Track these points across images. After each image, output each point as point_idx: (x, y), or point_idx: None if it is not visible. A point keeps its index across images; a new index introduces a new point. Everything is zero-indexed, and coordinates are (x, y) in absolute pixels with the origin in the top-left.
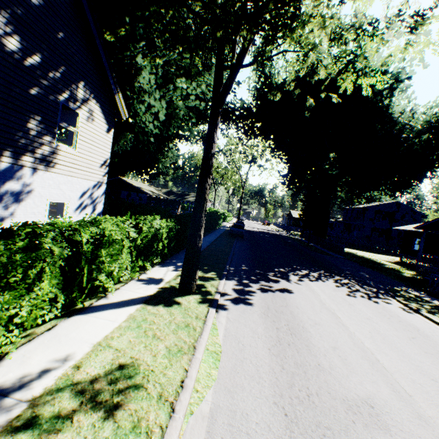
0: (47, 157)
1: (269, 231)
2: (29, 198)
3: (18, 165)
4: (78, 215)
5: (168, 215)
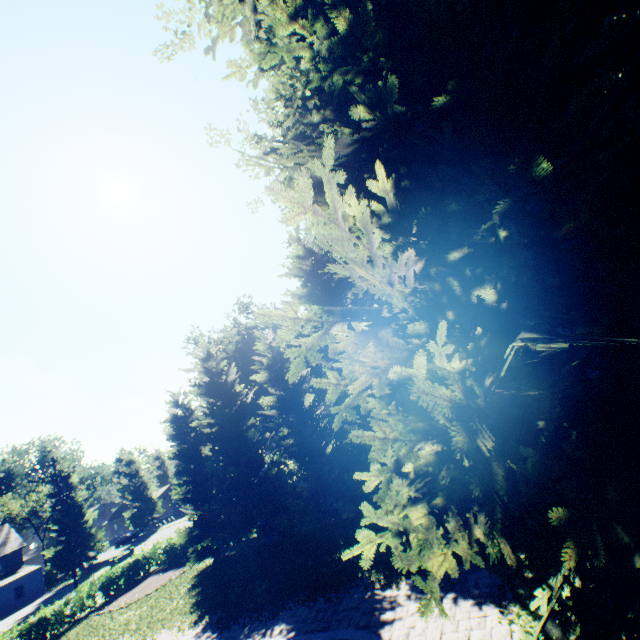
0: None
1: None
2: None
3: None
4: None
5: None
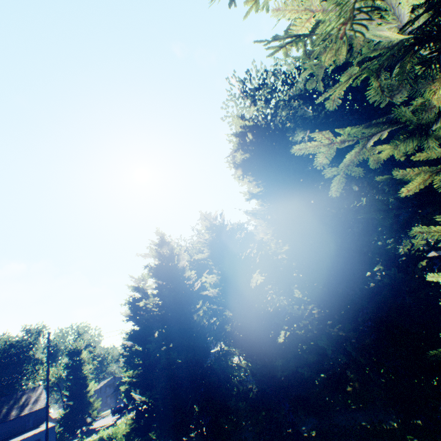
0: None
1: None
2: None
3: None
4: None
5: None
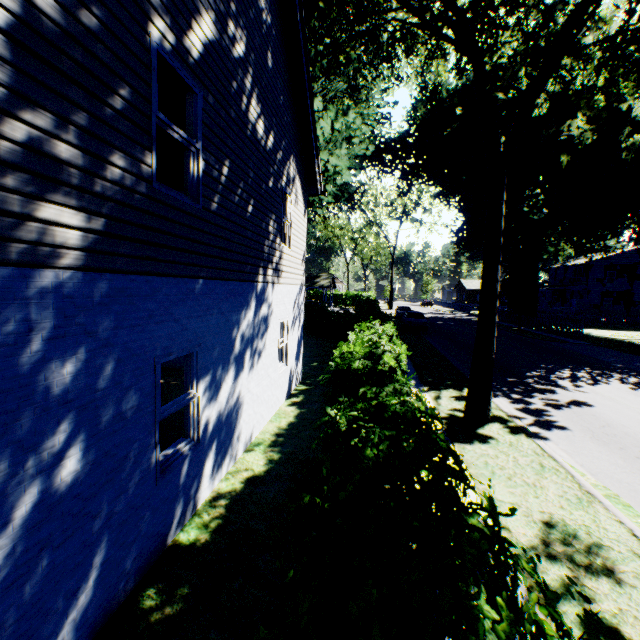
0: (277, 265)
1: (442, 315)
2: (271, 322)
3: (265, 283)
4: (292, 334)
5: (364, 315)
